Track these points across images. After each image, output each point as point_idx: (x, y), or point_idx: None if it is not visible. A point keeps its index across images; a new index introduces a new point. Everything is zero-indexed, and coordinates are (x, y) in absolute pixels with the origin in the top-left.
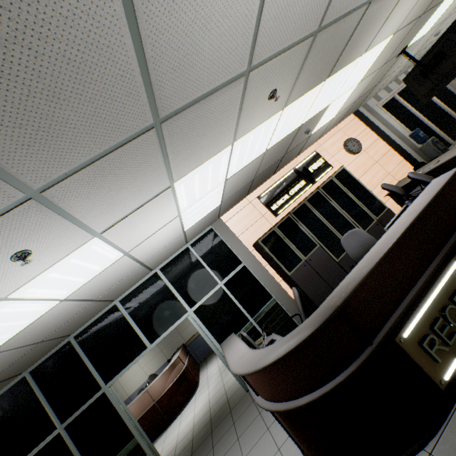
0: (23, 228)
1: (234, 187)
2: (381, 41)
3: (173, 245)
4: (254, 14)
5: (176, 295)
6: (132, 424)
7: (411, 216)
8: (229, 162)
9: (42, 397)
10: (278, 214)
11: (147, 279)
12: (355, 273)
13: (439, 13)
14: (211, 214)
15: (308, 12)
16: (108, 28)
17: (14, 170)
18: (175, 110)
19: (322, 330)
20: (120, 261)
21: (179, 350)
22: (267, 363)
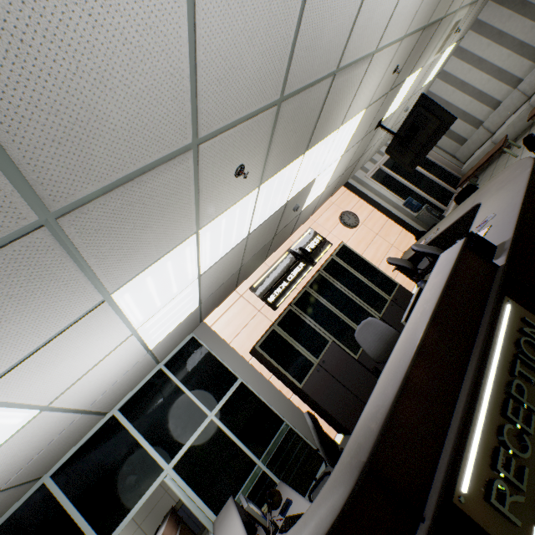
0: None
1: (215, 282)
2: (356, 114)
3: (135, 372)
4: (184, 73)
5: (145, 446)
6: None
7: (429, 304)
8: (199, 254)
9: None
10: (277, 306)
11: (99, 429)
12: (379, 396)
13: (404, 91)
14: (189, 320)
15: (264, 78)
16: None
17: None
18: (81, 198)
19: (348, 511)
20: (35, 422)
21: (165, 523)
22: None
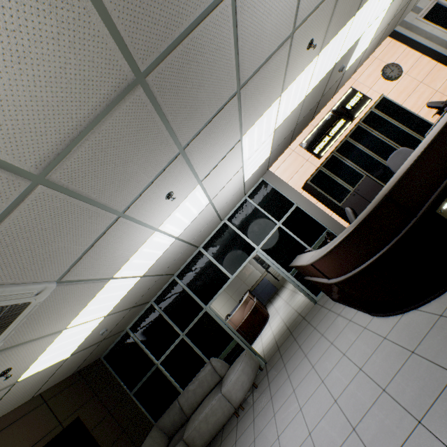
0: (174, 175)
1: (280, 137)
2: None
3: (236, 197)
4: None
5: (244, 237)
6: (230, 330)
7: None
8: (277, 113)
9: (166, 316)
10: (321, 156)
11: (219, 229)
12: (399, 172)
13: None
14: (263, 166)
15: None
16: (225, 38)
17: (178, 135)
18: (248, 78)
19: (375, 213)
20: (206, 208)
21: (248, 292)
22: (335, 244)
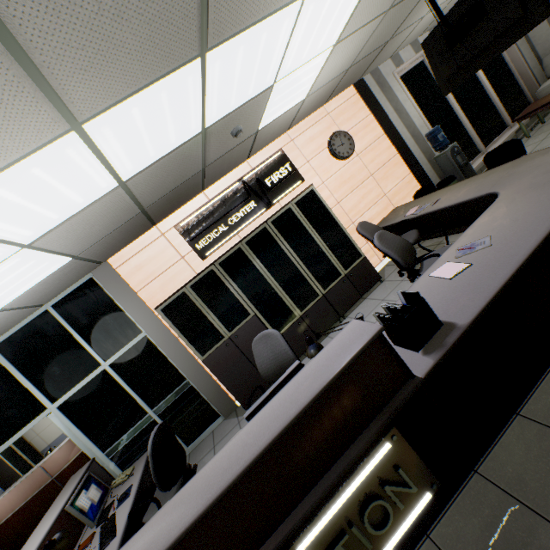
0: None
1: (88, 236)
2: None
3: None
4: None
5: (26, 386)
6: None
7: (258, 440)
8: None
9: None
10: (206, 255)
11: None
12: None
13: None
14: (67, 271)
15: None
16: None
17: None
18: None
19: None
20: None
21: None
22: None
